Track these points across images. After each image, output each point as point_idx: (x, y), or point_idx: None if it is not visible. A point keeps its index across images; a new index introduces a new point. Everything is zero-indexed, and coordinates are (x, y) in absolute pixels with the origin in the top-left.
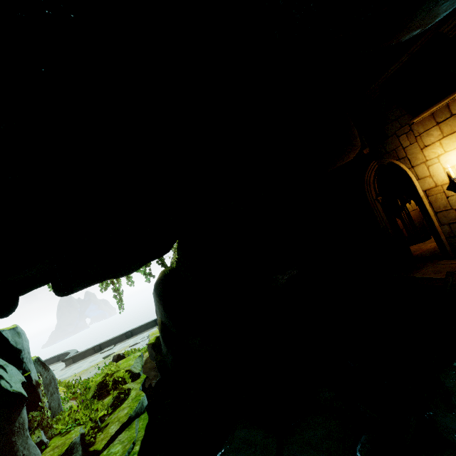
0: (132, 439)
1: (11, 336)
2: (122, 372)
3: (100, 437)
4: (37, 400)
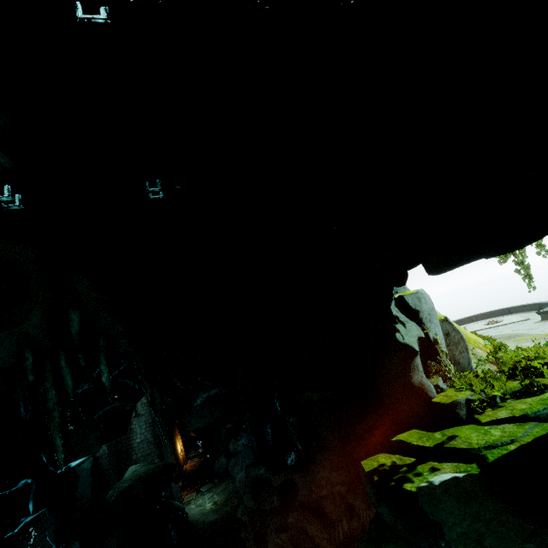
0: (513, 436)
1: (411, 300)
2: (536, 362)
3: (488, 412)
4: (435, 354)
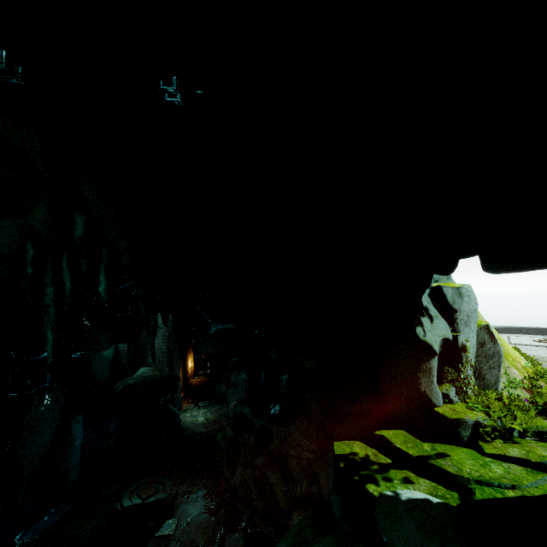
0: (517, 482)
1: (451, 294)
2: None
3: (496, 443)
4: (458, 361)
